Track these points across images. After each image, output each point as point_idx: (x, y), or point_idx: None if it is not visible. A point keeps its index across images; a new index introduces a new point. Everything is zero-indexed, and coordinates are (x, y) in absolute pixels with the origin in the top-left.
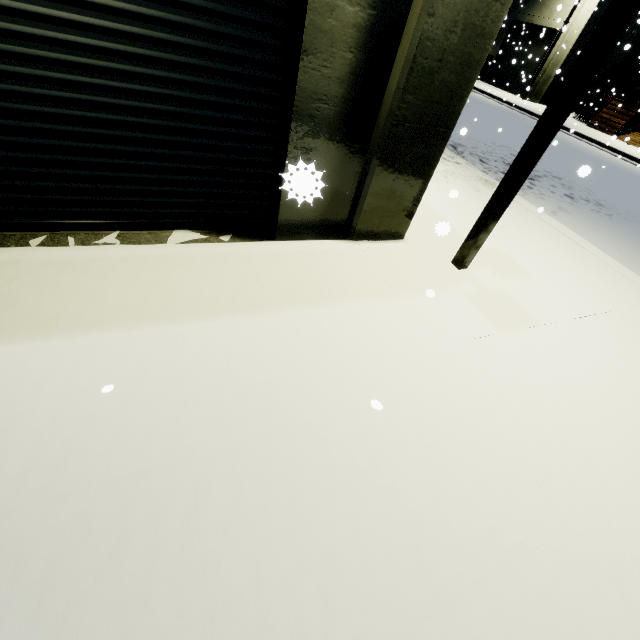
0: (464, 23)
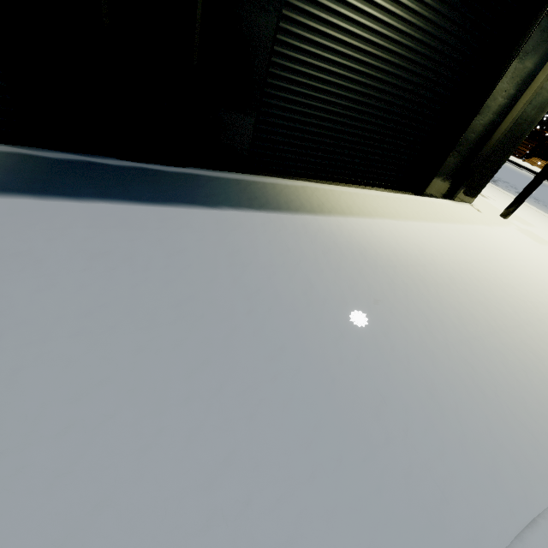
0: (538, 107)
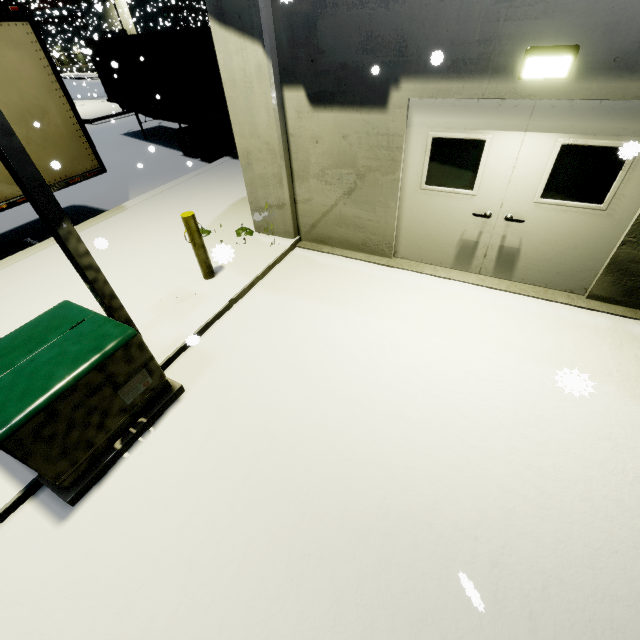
0: None
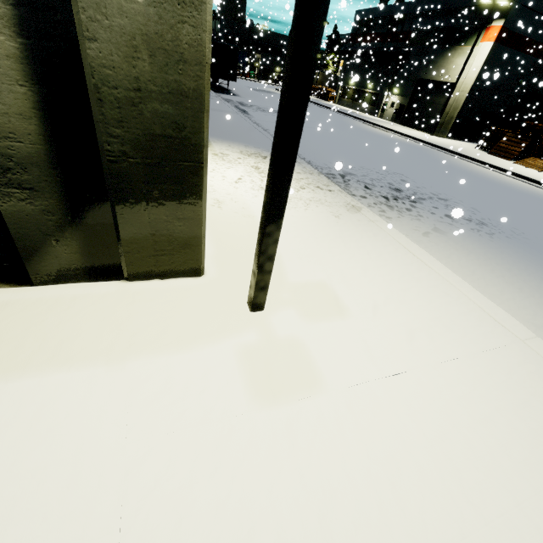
0: (149, 48)
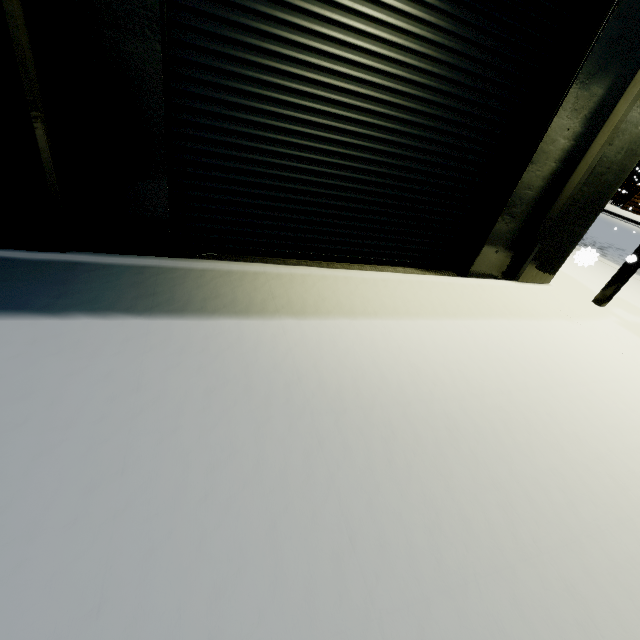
0: (626, 149)
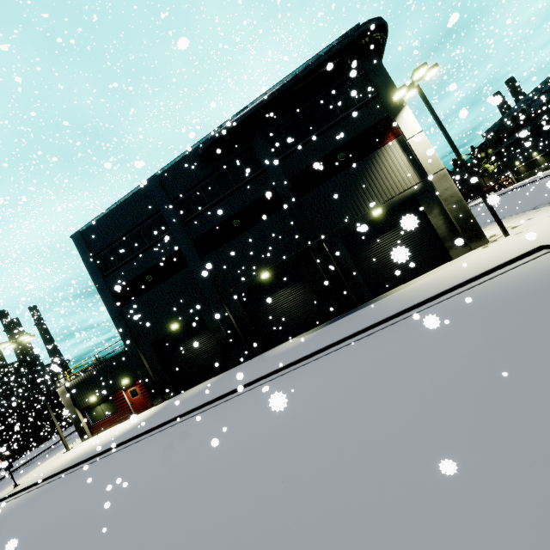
0: (458, 209)
